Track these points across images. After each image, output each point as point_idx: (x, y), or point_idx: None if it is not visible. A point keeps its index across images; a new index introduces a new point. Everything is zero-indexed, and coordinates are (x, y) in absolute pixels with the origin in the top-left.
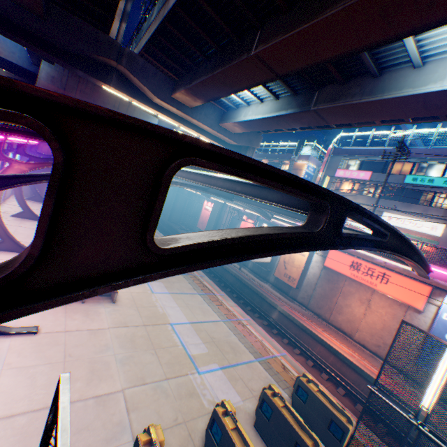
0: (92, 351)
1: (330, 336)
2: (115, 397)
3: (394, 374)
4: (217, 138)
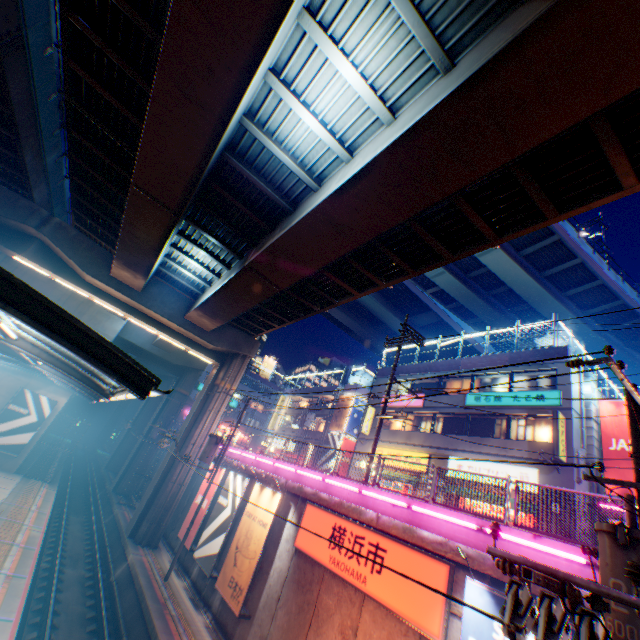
0: None
1: None
2: None
3: None
4: (187, 337)
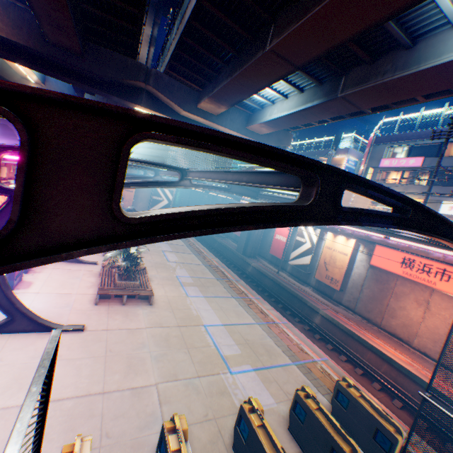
0: (130, 348)
1: (381, 343)
2: (149, 390)
3: None
4: None
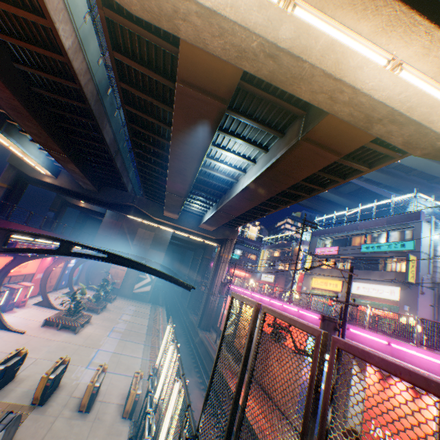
0: (40, 344)
1: None
2: (32, 358)
3: (287, 431)
4: (202, 235)
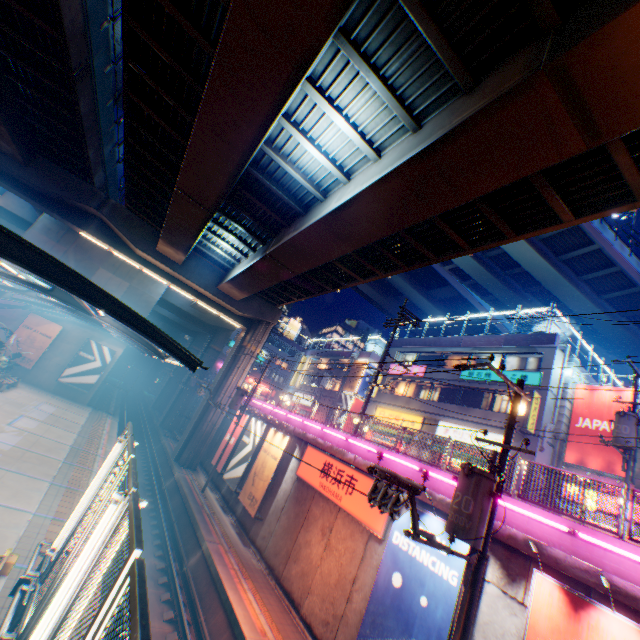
0: None
1: (252, 598)
2: None
3: None
4: (219, 305)
